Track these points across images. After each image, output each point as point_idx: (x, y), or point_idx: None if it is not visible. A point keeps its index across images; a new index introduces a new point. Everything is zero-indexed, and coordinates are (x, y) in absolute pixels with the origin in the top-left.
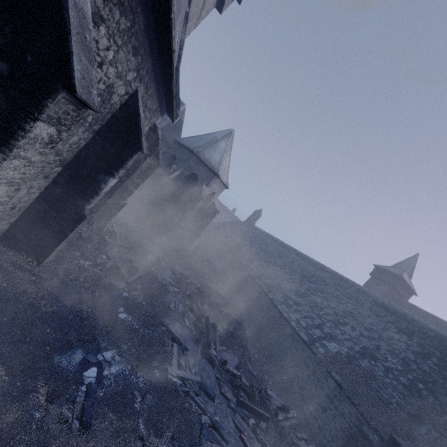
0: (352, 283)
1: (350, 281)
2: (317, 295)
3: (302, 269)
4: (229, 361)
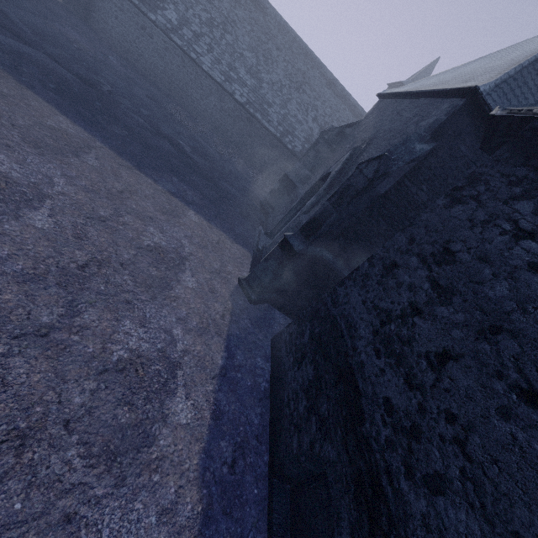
0: None
1: None
2: None
3: None
4: None
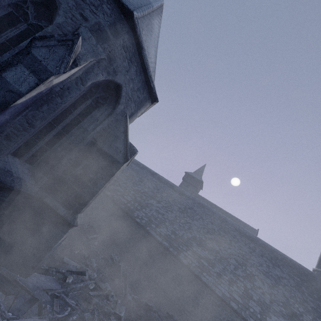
0: (211, 210)
1: (209, 207)
2: (210, 238)
3: (172, 199)
4: None
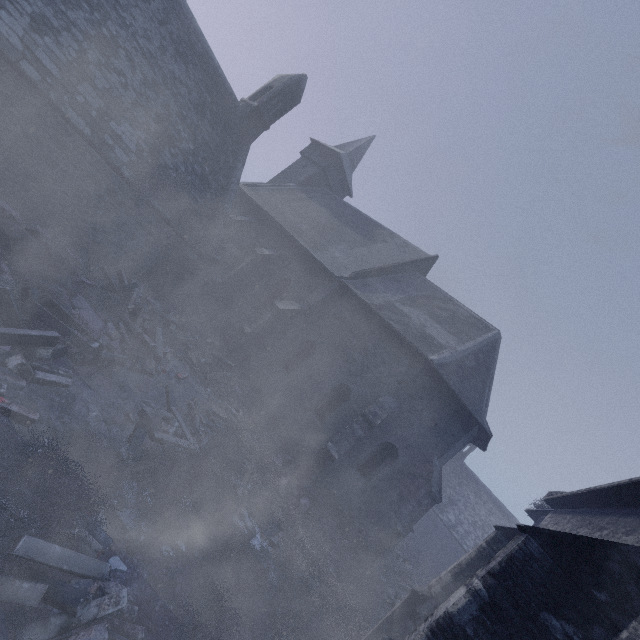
0: None
1: None
2: None
3: None
4: (94, 321)
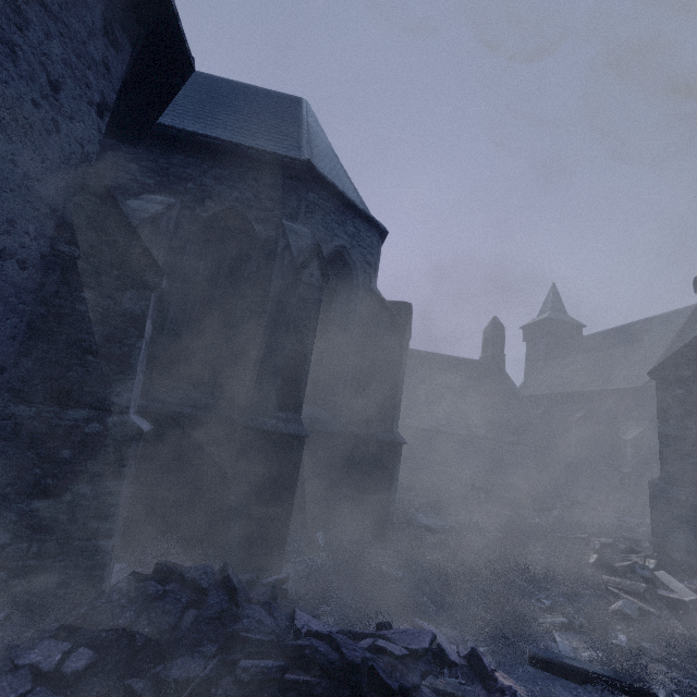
0: None
1: None
2: None
3: None
4: None
